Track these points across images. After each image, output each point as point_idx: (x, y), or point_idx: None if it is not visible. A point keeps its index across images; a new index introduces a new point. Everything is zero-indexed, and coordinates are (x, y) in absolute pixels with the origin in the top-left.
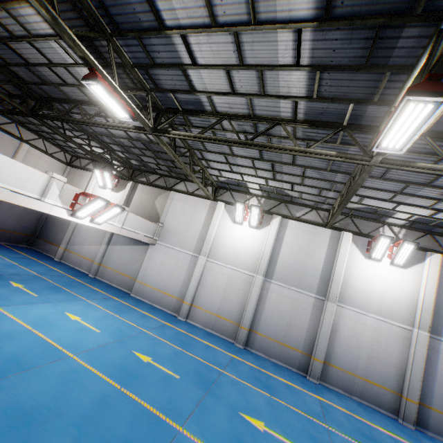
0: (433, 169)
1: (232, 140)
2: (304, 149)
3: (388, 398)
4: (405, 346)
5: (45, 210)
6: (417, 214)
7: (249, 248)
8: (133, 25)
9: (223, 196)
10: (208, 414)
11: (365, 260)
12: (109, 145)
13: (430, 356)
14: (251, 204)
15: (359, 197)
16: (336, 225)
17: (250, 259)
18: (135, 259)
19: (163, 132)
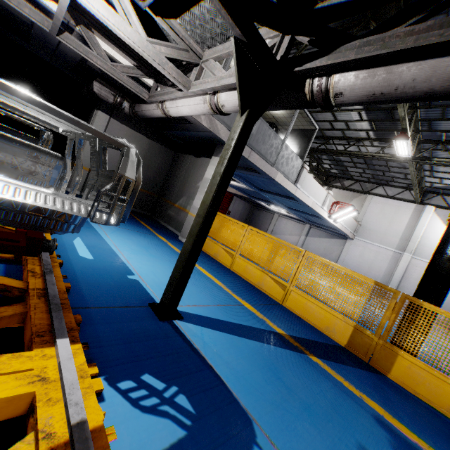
0: None
1: None
2: None
3: None
4: None
5: (321, 214)
6: None
7: None
8: (446, 103)
9: (431, 200)
10: None
11: None
12: (322, 160)
13: None
14: None
15: None
16: None
17: None
18: (332, 249)
19: (422, 159)
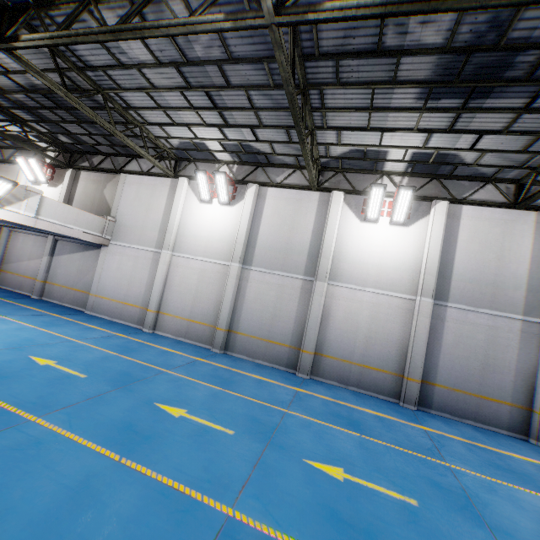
0: (345, 9)
1: (96, 32)
2: (185, 22)
3: (389, 382)
4: (408, 319)
5: None
6: (410, 147)
7: (222, 232)
8: None
9: (186, 170)
10: (97, 406)
11: (361, 224)
12: (14, 111)
13: (435, 327)
14: (214, 171)
15: (335, 132)
16: (326, 186)
17: (224, 246)
18: (87, 268)
19: (11, 41)
